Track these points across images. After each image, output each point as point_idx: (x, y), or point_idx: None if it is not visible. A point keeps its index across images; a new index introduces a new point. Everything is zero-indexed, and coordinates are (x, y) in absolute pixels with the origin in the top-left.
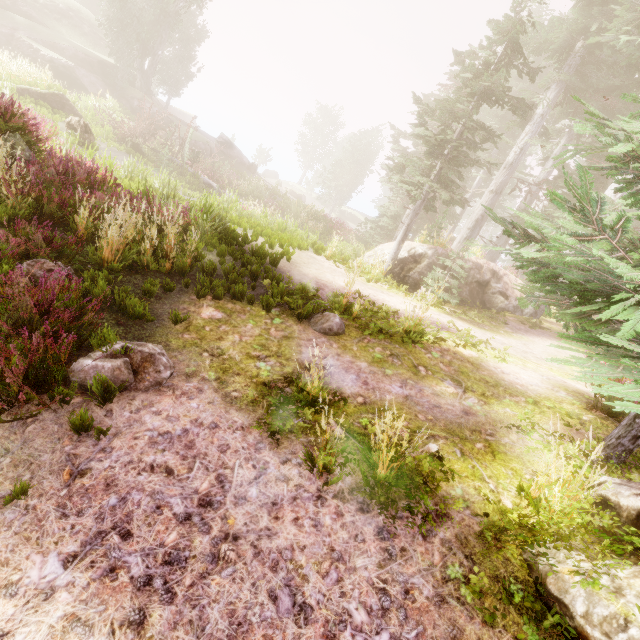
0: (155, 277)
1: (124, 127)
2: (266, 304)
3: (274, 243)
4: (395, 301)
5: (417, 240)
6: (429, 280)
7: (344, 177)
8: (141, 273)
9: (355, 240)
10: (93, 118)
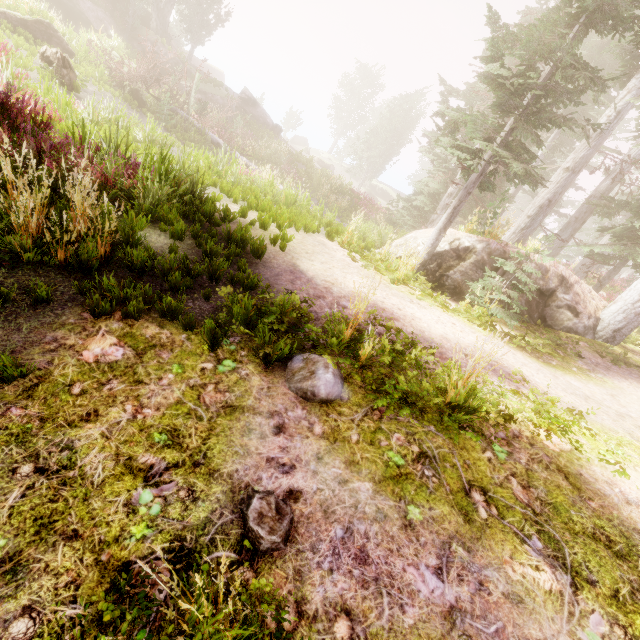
0: (34, 274)
1: (121, 68)
2: (212, 333)
3: (268, 222)
4: (428, 319)
5: (463, 228)
6: (479, 288)
7: (378, 147)
8: (6, 266)
9: (383, 220)
10: (85, 55)
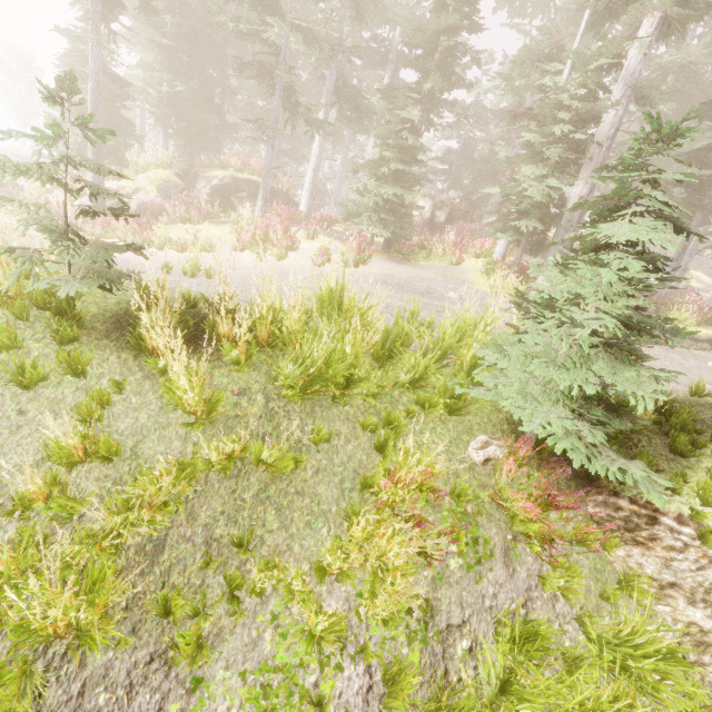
0: None
1: None
2: None
3: None
4: None
5: None
6: None
7: None
8: None
9: None
10: None
